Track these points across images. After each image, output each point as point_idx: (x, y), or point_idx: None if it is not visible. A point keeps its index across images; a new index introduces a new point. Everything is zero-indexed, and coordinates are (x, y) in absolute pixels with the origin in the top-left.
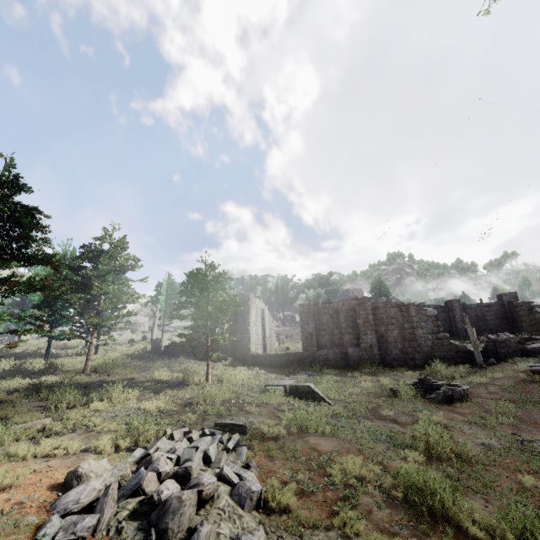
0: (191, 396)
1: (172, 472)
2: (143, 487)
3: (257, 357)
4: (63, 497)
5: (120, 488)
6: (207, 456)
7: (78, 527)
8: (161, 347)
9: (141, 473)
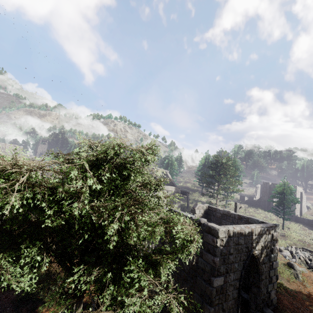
0: (281, 232)
1: (305, 258)
2: (300, 258)
3: (299, 218)
4: (282, 253)
5: (292, 255)
6: (309, 257)
7: (292, 260)
8: (244, 199)
9: (297, 255)
